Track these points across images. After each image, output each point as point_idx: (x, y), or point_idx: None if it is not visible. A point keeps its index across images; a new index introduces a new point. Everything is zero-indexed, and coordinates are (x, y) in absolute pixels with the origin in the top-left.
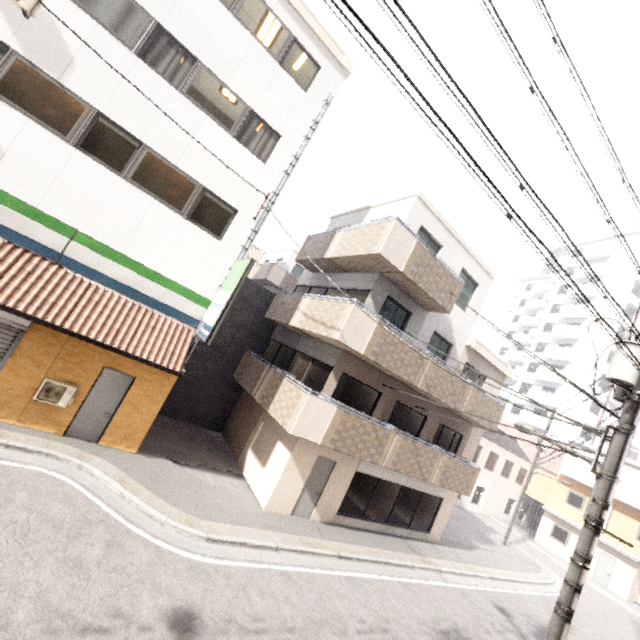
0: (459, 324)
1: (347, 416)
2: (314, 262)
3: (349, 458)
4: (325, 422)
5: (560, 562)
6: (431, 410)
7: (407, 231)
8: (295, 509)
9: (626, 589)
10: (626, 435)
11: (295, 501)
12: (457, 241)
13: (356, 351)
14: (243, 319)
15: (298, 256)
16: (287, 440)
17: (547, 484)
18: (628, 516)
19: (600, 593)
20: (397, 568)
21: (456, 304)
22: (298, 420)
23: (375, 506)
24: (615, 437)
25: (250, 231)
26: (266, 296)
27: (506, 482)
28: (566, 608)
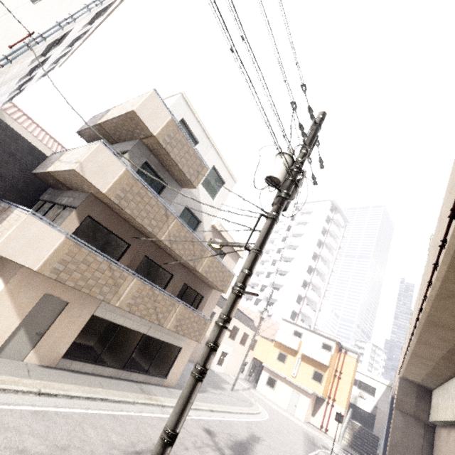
0: (208, 207)
1: (78, 248)
2: (91, 132)
3: (86, 301)
4: (47, 249)
5: (269, 401)
6: (178, 270)
7: (163, 105)
8: (3, 350)
9: (304, 413)
10: (272, 219)
11: (3, 340)
12: (211, 144)
13: (97, 188)
14: (6, 172)
15: (79, 128)
16: (8, 274)
17: (268, 349)
18: (308, 364)
19: (289, 418)
20: (115, 404)
21: (207, 192)
22: (7, 238)
23: (112, 352)
24: (265, 222)
25: (2, 57)
26: (40, 158)
27: (243, 349)
28: (200, 367)
